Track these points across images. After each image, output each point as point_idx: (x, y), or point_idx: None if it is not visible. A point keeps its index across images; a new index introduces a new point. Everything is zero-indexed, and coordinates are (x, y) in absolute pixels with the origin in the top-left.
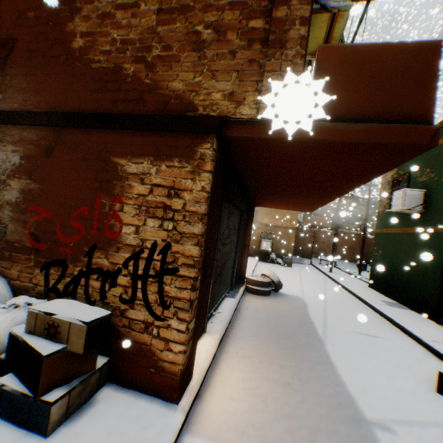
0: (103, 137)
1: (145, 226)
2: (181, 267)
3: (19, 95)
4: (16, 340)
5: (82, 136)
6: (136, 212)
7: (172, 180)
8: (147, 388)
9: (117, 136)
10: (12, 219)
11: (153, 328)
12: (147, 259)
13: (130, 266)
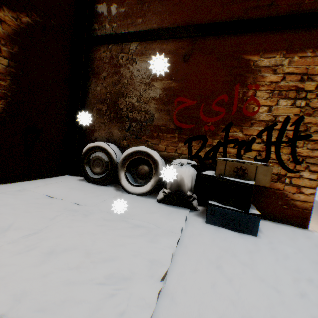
0: (235, 41)
1: (277, 106)
2: (311, 134)
3: (156, 17)
4: (211, 180)
5: (215, 43)
6: (268, 95)
7: (303, 68)
8: (279, 219)
9: (249, 39)
10: (156, 110)
11: (285, 178)
12: (279, 130)
13: (263, 136)
